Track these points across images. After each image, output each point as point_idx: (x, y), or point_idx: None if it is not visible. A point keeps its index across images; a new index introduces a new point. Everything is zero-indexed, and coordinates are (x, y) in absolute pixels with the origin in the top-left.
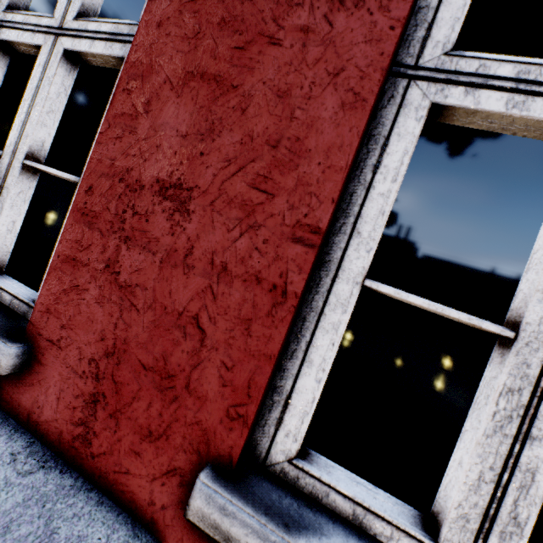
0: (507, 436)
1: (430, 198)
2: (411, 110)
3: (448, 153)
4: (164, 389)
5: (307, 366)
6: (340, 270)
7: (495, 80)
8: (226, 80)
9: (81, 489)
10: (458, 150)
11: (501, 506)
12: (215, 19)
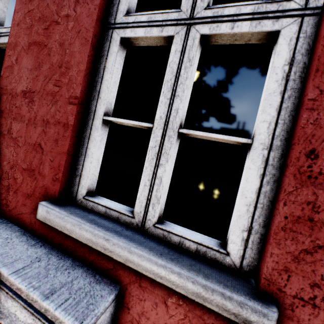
0: (153, 166)
1: (239, 99)
2: (114, 42)
3: (246, 72)
4: (31, 176)
5: (87, 157)
6: (95, 115)
7: (140, 23)
8: (43, 43)
9: (5, 223)
10: (252, 69)
11: (152, 194)
12: (37, 18)
